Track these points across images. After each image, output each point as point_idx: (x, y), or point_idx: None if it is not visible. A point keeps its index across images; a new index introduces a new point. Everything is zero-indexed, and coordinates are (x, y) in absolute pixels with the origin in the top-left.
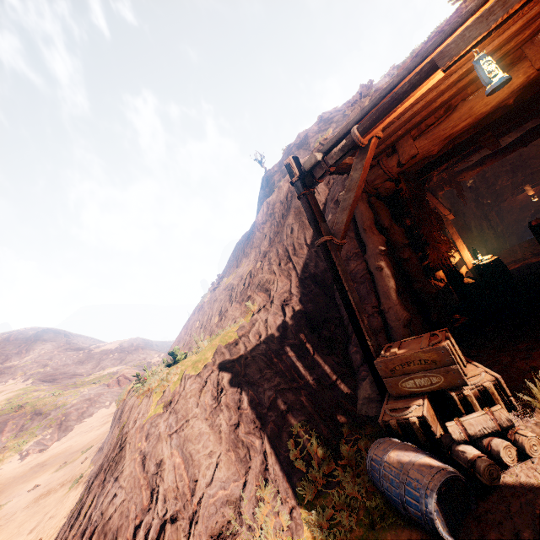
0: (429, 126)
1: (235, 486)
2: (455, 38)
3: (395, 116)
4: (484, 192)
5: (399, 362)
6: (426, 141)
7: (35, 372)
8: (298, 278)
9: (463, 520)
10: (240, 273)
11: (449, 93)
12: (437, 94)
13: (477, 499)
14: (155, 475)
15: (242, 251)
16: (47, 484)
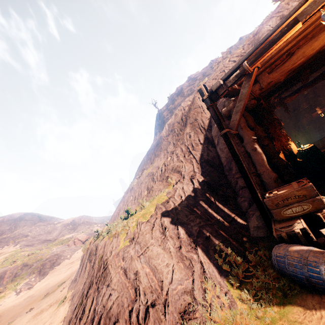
0: (276, 65)
1: (187, 282)
2: (309, 3)
3: (270, 53)
4: (293, 113)
5: (281, 199)
6: (276, 73)
7: (21, 240)
8: (197, 163)
9: None
10: (156, 166)
11: (291, 44)
12: (286, 44)
13: None
14: (135, 280)
15: (153, 154)
16: (39, 307)
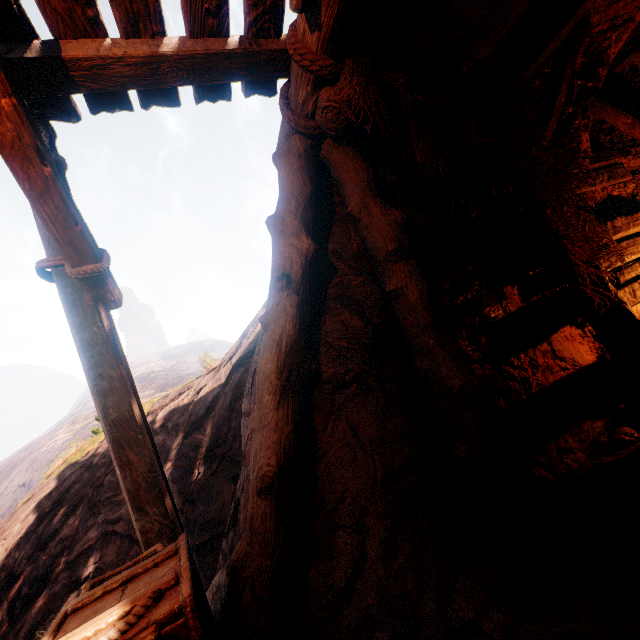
0: None
1: None
2: None
3: None
4: None
5: None
6: None
7: None
8: None
9: None
10: None
11: None
12: None
13: None
14: None
15: None
16: None
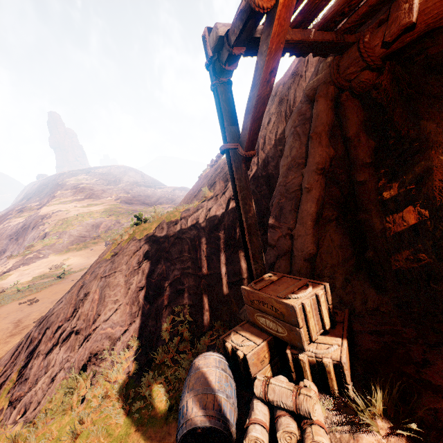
0: None
1: (119, 330)
2: None
3: None
4: None
5: (257, 298)
6: None
7: (122, 196)
8: (256, 174)
9: None
10: None
11: None
12: None
13: None
14: (81, 300)
15: None
16: None
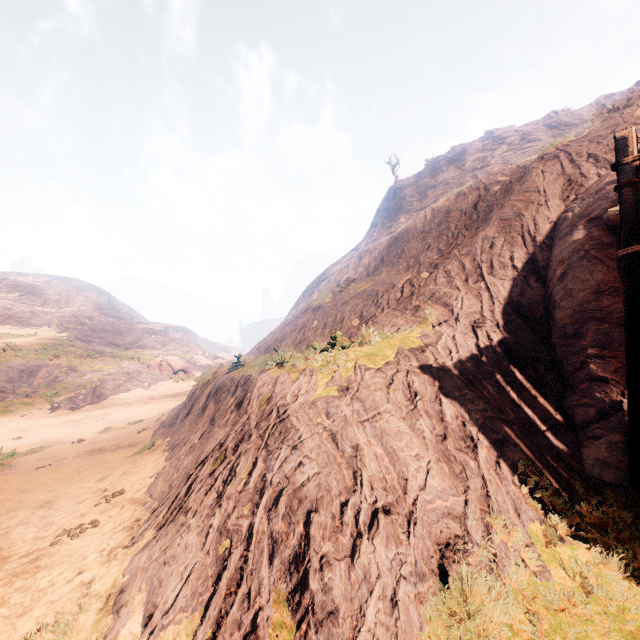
0: None
1: (455, 501)
2: None
3: None
4: None
5: None
6: None
7: (72, 327)
8: (492, 301)
9: None
10: (385, 281)
11: None
12: None
13: None
14: (354, 457)
15: (378, 258)
16: (96, 442)
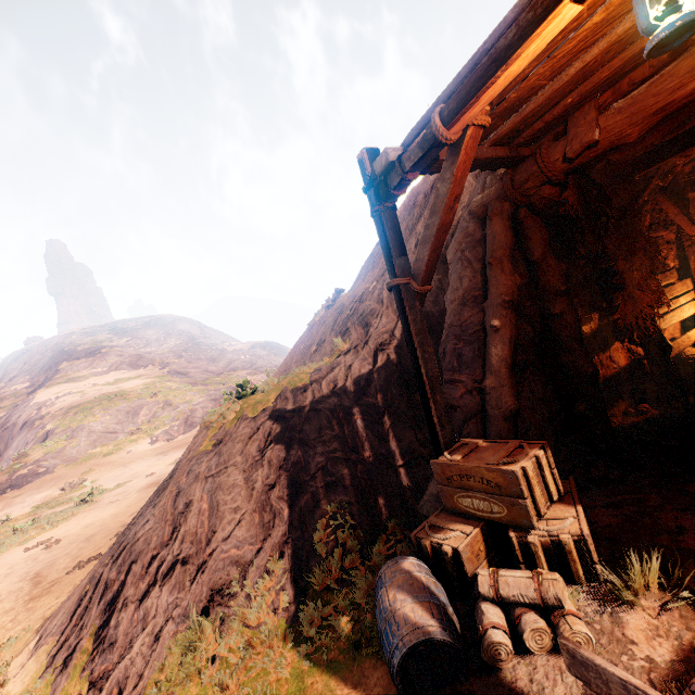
0: (637, 83)
1: (249, 549)
2: None
3: (499, 89)
4: None
5: (458, 472)
6: (619, 116)
7: (171, 362)
8: None
9: (442, 687)
10: (356, 292)
11: None
12: (634, 25)
13: (474, 672)
14: (181, 514)
15: (374, 258)
16: (160, 475)
